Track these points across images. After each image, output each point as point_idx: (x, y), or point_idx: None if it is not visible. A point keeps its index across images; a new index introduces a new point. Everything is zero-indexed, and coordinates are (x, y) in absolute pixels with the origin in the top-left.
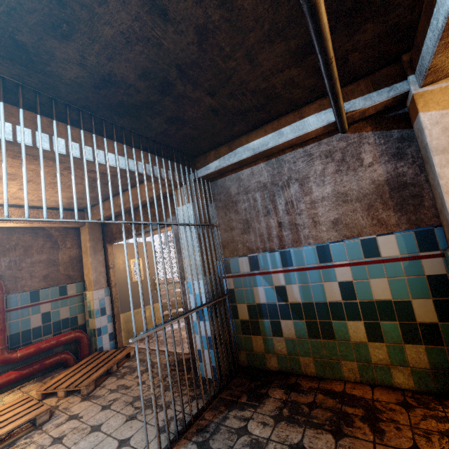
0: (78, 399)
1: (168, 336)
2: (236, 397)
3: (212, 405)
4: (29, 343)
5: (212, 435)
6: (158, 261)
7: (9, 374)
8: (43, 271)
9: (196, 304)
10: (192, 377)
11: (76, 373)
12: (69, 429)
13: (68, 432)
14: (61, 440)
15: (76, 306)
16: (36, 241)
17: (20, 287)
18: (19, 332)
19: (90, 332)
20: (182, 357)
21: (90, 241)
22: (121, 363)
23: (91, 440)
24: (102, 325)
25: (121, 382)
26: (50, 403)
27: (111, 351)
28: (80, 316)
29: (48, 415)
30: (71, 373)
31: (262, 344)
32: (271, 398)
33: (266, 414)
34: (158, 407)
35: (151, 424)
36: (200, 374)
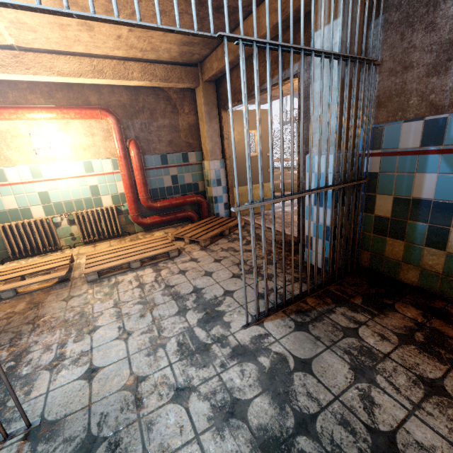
0: (198, 248)
1: (277, 216)
2: (347, 295)
3: (316, 293)
4: (165, 198)
5: (313, 321)
6: (276, 143)
7: (154, 217)
8: (167, 136)
9: (318, 184)
10: (298, 260)
11: (198, 229)
12: (190, 267)
13: (189, 269)
14: (184, 273)
15: (197, 174)
16: (159, 104)
17: (152, 149)
18: (157, 188)
19: (209, 199)
20: (289, 239)
21: (205, 106)
22: (232, 230)
23: (204, 281)
24: (218, 195)
25: (231, 245)
26: (180, 244)
27: (225, 218)
28: (200, 184)
29: (177, 253)
30: (194, 227)
31: (402, 251)
32: (399, 313)
33: (388, 328)
34: (260, 275)
35: (252, 287)
36: (309, 262)
